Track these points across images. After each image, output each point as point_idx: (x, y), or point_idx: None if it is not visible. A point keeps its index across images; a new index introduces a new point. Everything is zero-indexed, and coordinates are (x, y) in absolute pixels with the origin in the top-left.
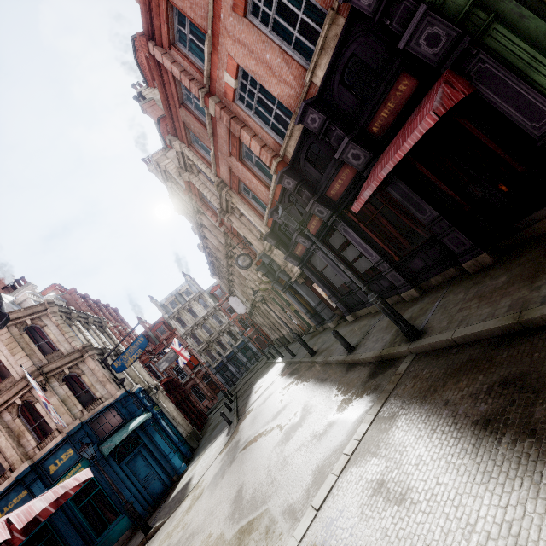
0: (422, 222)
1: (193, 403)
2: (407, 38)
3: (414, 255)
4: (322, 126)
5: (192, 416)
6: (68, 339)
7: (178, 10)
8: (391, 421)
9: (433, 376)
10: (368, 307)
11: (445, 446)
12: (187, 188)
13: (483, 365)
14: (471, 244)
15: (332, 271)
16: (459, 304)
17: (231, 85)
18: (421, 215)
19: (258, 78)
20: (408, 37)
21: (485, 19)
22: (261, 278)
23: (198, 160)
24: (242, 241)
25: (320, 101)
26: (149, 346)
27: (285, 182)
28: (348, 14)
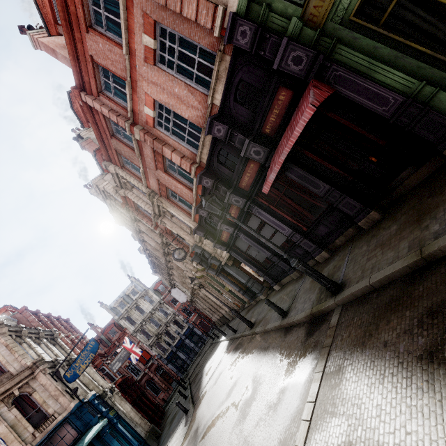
0: (319, 195)
1: (149, 399)
2: (278, 61)
3: (318, 223)
4: (226, 134)
5: (149, 413)
6: (18, 358)
7: (103, 68)
8: (339, 374)
9: (364, 322)
10: (290, 274)
11: (400, 389)
12: (124, 202)
13: (405, 301)
14: (360, 206)
15: (254, 250)
16: (365, 255)
17: (150, 115)
18: (317, 189)
19: (171, 107)
20: (279, 60)
21: (330, 42)
22: (196, 267)
23: (130, 178)
24: (176, 238)
25: (221, 116)
26: (102, 350)
27: (204, 182)
28: (232, 52)
